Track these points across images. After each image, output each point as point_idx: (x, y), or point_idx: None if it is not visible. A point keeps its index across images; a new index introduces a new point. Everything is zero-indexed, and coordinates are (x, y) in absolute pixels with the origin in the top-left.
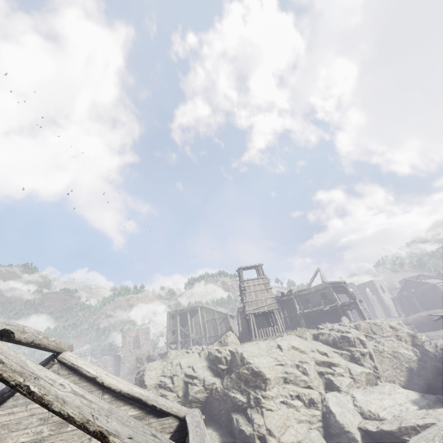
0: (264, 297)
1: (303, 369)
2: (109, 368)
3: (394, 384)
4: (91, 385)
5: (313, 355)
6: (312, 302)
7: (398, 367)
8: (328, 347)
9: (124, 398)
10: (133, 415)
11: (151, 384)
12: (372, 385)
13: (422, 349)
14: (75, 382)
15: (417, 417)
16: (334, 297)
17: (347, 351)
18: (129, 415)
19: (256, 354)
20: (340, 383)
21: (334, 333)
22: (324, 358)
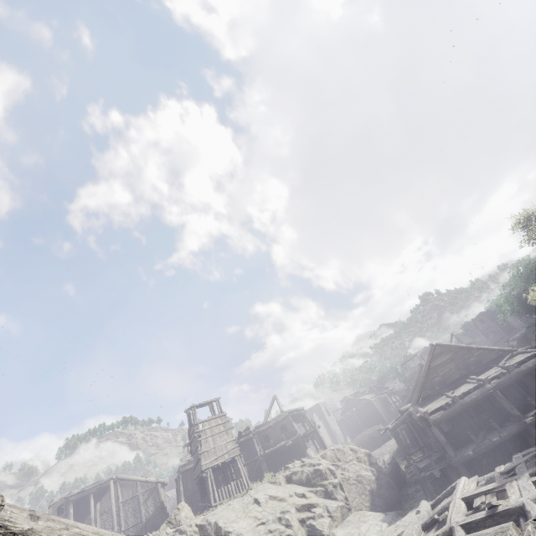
0: (223, 442)
1: (286, 520)
2: None
3: (362, 512)
4: None
5: (292, 500)
6: (272, 439)
7: (363, 492)
8: (303, 487)
9: None
10: None
11: None
12: (346, 520)
13: (377, 467)
14: None
15: (391, 533)
16: (294, 428)
17: (321, 487)
18: None
19: (233, 517)
20: (321, 525)
21: (307, 468)
22: (303, 500)
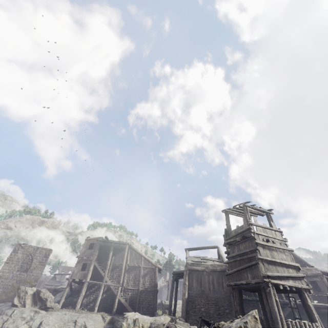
0: (285, 261)
1: None
2: None
3: None
4: None
5: None
6: None
7: None
8: None
9: None
10: None
11: None
12: None
13: None
14: None
15: None
16: None
17: None
18: None
19: None
20: None
21: None
22: None
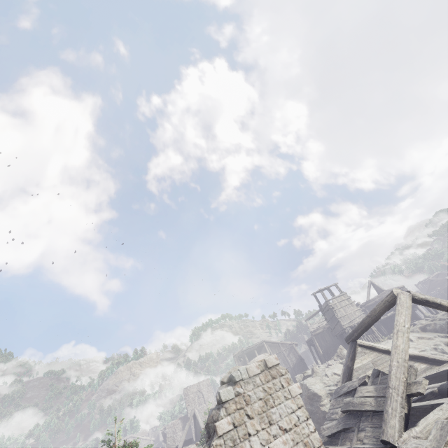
0: (352, 311)
1: (441, 349)
2: (179, 433)
3: None
4: (387, 355)
5: (438, 339)
6: None
7: None
8: (439, 333)
9: (411, 359)
10: (425, 367)
11: (323, 394)
12: None
13: None
14: (377, 355)
15: None
16: None
17: None
18: (422, 368)
19: None
20: None
21: (438, 321)
22: (447, 339)
